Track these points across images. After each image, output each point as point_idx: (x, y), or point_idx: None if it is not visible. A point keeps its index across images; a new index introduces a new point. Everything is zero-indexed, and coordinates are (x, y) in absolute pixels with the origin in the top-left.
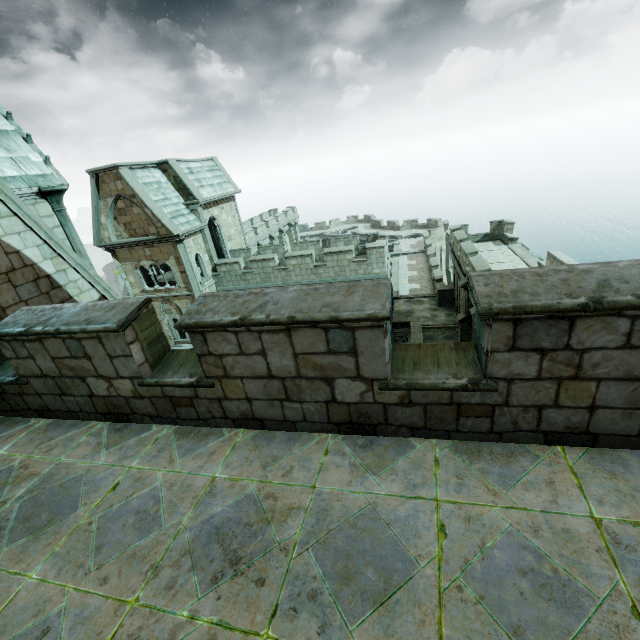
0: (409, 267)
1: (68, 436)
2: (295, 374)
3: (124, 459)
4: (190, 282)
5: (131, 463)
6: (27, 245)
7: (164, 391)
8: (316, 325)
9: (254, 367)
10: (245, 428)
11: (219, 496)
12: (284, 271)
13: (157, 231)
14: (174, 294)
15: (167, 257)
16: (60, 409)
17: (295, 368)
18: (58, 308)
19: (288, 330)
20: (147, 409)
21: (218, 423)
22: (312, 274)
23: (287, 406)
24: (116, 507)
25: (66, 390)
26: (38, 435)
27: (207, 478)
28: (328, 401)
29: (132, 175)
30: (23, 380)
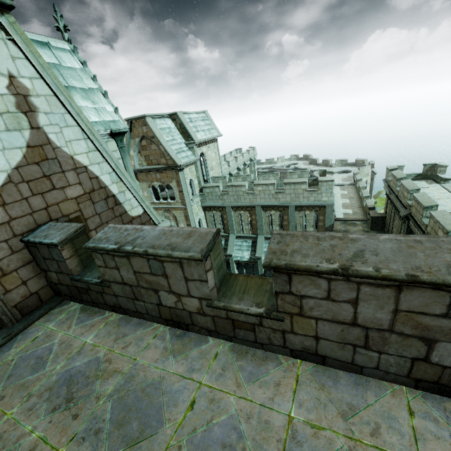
0: (342, 196)
1: (138, 335)
2: (386, 327)
3: (192, 372)
4: (185, 199)
5: (200, 378)
6: (103, 172)
7: (228, 314)
8: (442, 287)
9: (337, 313)
10: (302, 359)
11: (306, 446)
12: (252, 194)
13: (166, 162)
14: (173, 206)
15: (171, 180)
16: (130, 309)
17: (389, 322)
18: (139, 229)
19: (397, 286)
20: (207, 324)
21: (274, 349)
22: (273, 198)
23: (360, 352)
24: (200, 432)
25: (139, 297)
26: (113, 329)
27: (283, 416)
28: (416, 358)
29: (153, 122)
30: (106, 283)
